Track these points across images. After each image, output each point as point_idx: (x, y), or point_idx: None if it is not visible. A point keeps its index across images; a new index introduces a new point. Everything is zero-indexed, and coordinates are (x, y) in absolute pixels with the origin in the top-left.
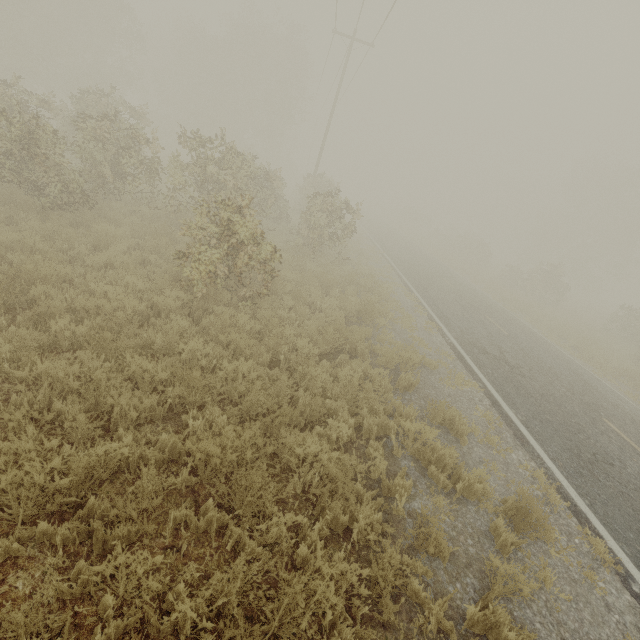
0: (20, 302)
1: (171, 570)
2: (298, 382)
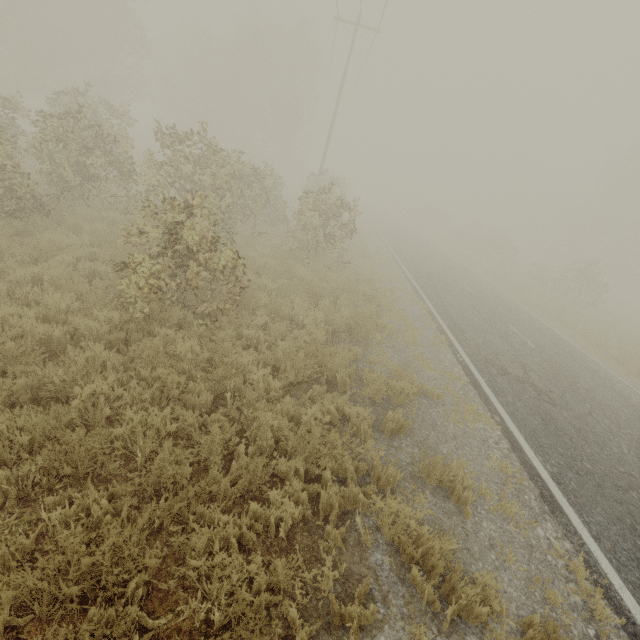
0: None
1: None
2: (245, 429)
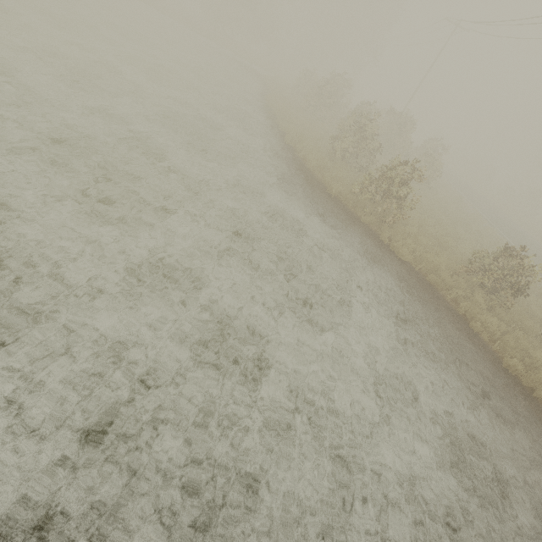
0: None
1: None
2: None
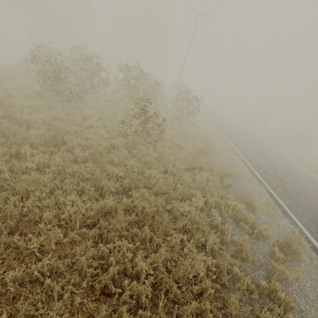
0: (59, 142)
1: (132, 252)
2: (176, 181)
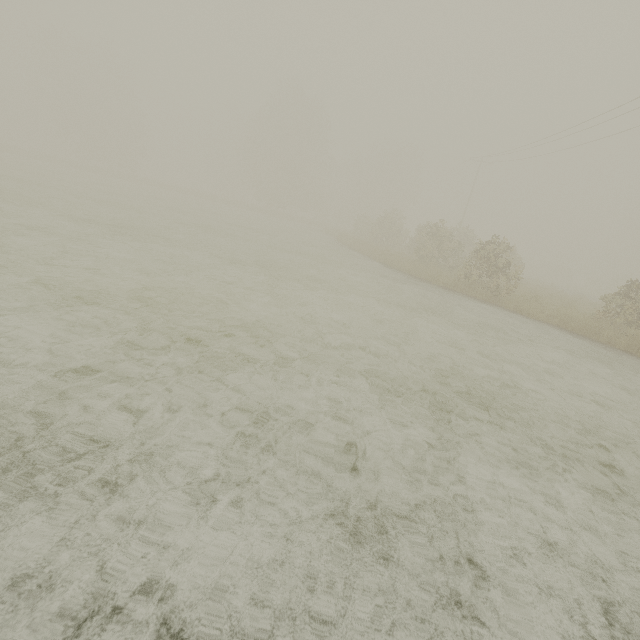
0: None
1: None
2: None
